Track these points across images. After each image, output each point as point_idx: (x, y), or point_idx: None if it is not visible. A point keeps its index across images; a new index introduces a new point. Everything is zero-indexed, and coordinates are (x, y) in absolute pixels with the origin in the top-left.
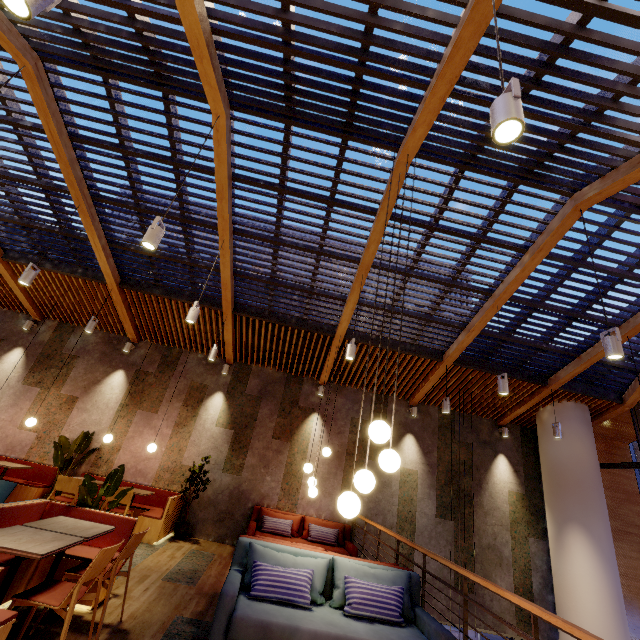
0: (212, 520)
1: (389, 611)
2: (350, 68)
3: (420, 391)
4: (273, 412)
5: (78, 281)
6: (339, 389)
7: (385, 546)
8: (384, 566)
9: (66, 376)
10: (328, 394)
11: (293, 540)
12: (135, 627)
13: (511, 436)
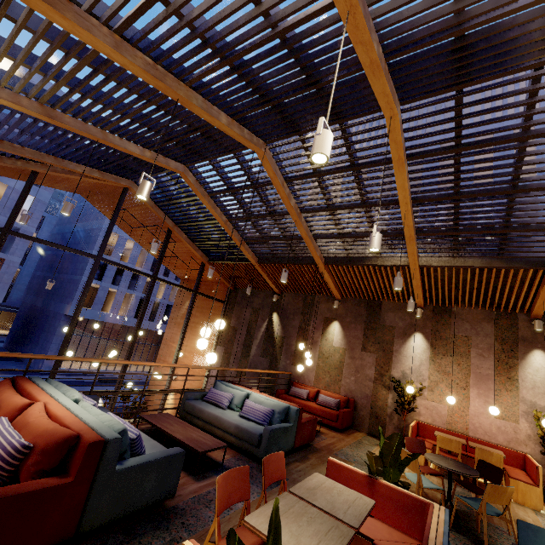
0: None
1: None
2: (319, 175)
3: None
4: None
5: None
6: None
7: None
8: (47, 384)
9: None
10: None
11: None
12: None
13: None
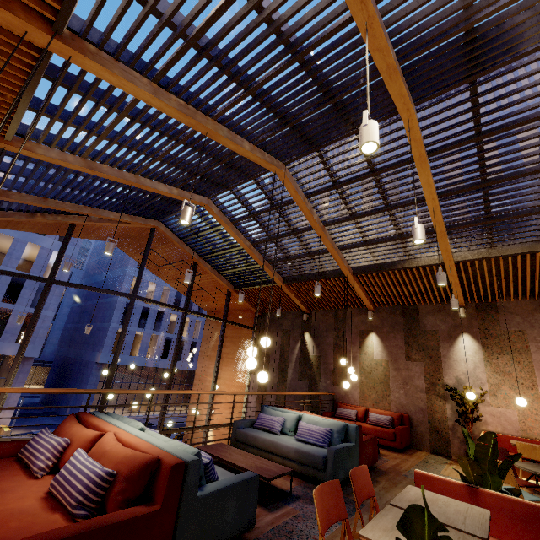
0: None
1: None
2: (340, 186)
3: None
4: None
5: None
6: None
7: None
8: (109, 417)
9: None
10: None
11: None
12: None
13: None
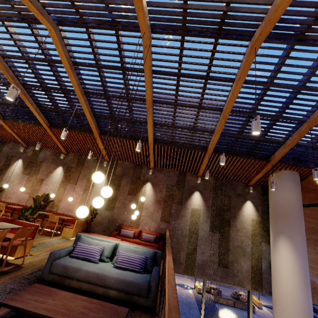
0: (101, 231)
1: (135, 266)
2: None
3: (200, 169)
4: (128, 182)
5: (34, 127)
6: (160, 170)
7: (182, 244)
8: (145, 248)
9: (39, 170)
10: (155, 173)
11: (132, 239)
12: (27, 266)
13: (255, 191)
